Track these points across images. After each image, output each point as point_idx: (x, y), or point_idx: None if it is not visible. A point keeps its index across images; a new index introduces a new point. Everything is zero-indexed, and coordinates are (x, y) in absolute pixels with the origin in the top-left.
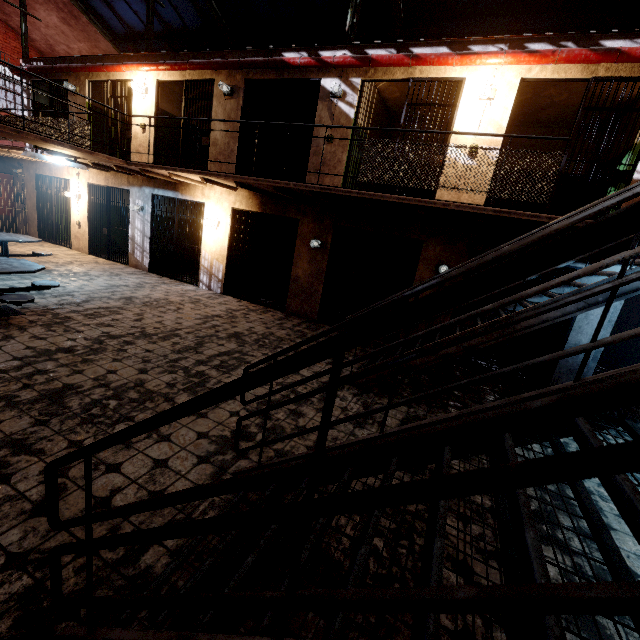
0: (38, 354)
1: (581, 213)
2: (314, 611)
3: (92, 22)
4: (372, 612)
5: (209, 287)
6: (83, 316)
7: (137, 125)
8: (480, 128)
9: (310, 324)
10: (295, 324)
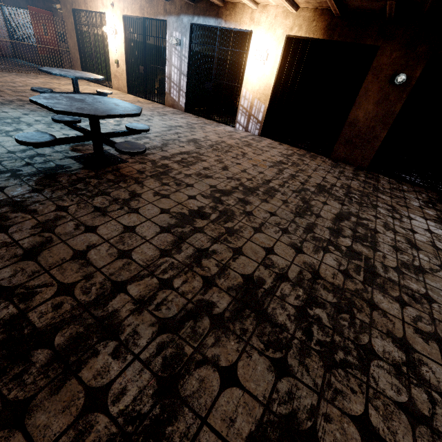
0: (178, 221)
1: None
2: None
3: None
4: None
5: (246, 128)
6: (176, 164)
7: None
8: None
9: (364, 172)
10: (353, 173)
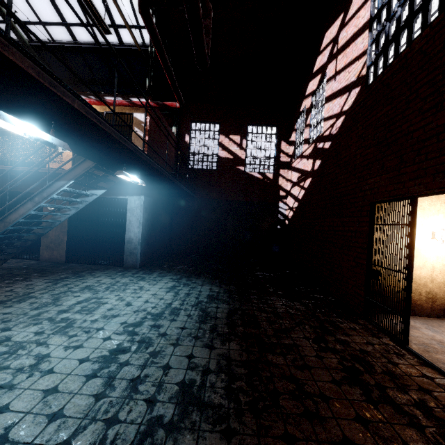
0: None
1: None
2: None
3: None
4: None
5: None
6: None
7: None
8: None
9: None
10: None
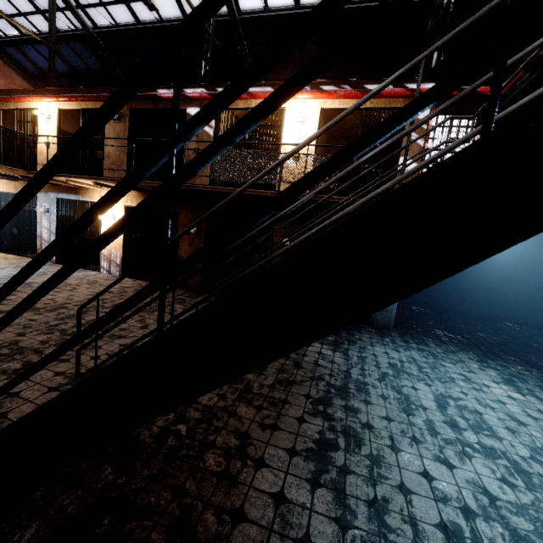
0: None
1: (250, 180)
2: (3, 393)
3: (7, 64)
4: (24, 378)
5: (109, 271)
6: None
7: (37, 143)
8: (299, 141)
9: (192, 293)
10: (179, 294)
